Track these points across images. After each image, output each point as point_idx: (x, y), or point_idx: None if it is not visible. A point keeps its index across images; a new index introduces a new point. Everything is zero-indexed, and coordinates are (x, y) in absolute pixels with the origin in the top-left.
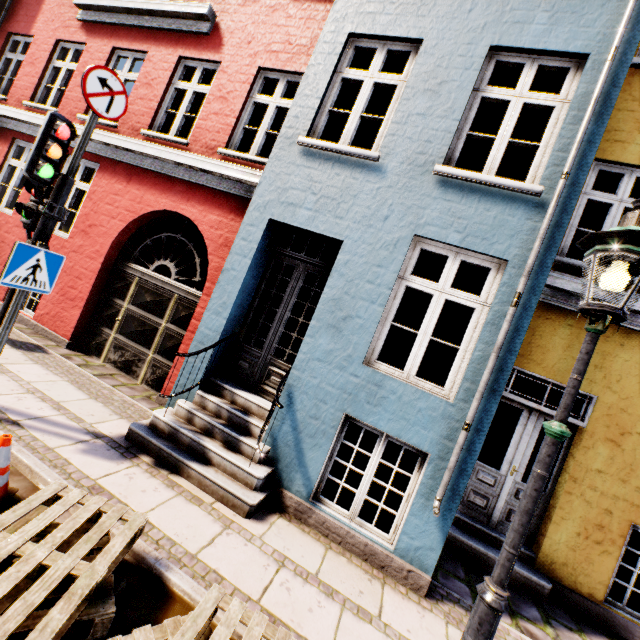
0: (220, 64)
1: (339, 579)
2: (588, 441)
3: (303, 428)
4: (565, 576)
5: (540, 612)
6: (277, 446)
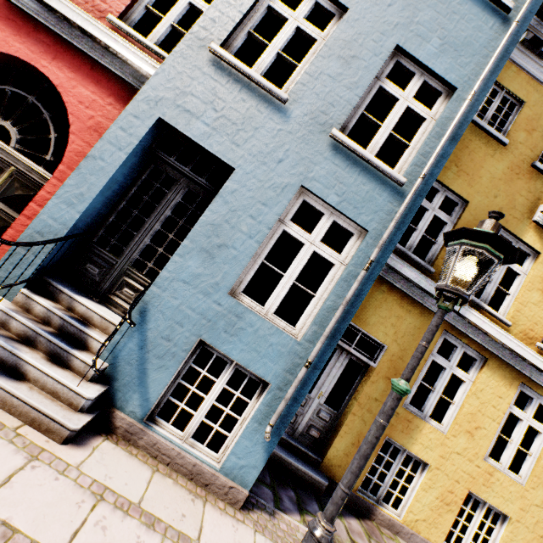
0: None
1: (163, 505)
2: (375, 377)
3: (152, 348)
4: (338, 474)
5: (318, 505)
6: (117, 364)
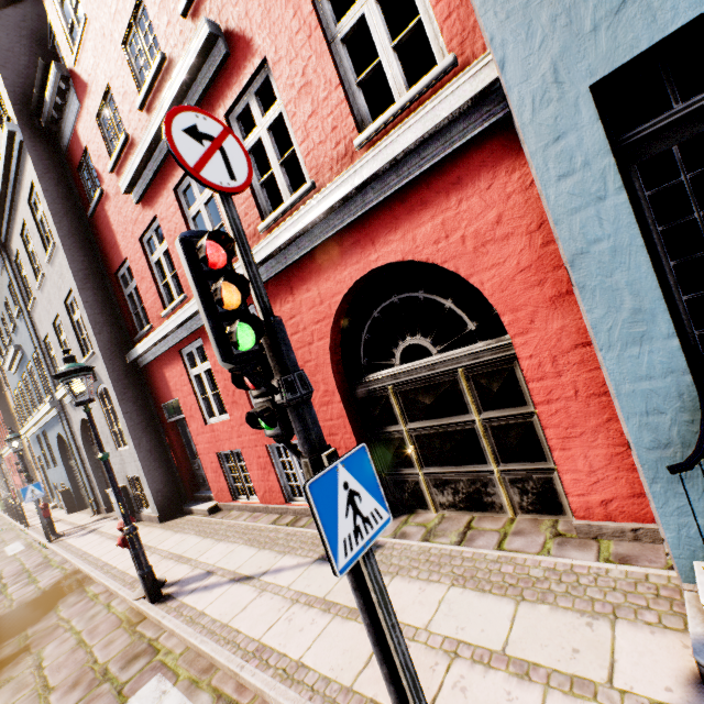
0: (265, 65)
1: None
2: None
3: None
4: None
5: None
6: None
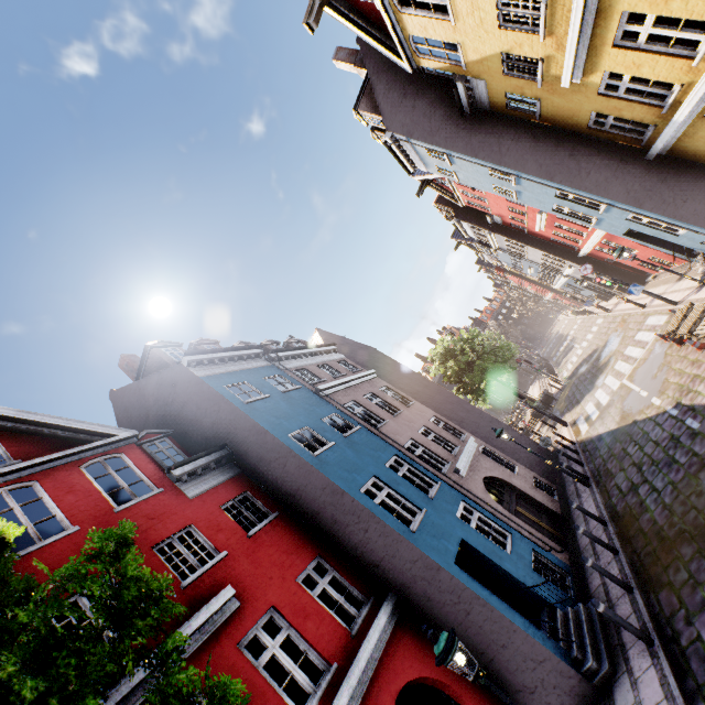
0: None
1: None
2: None
3: None
4: None
5: None
6: None
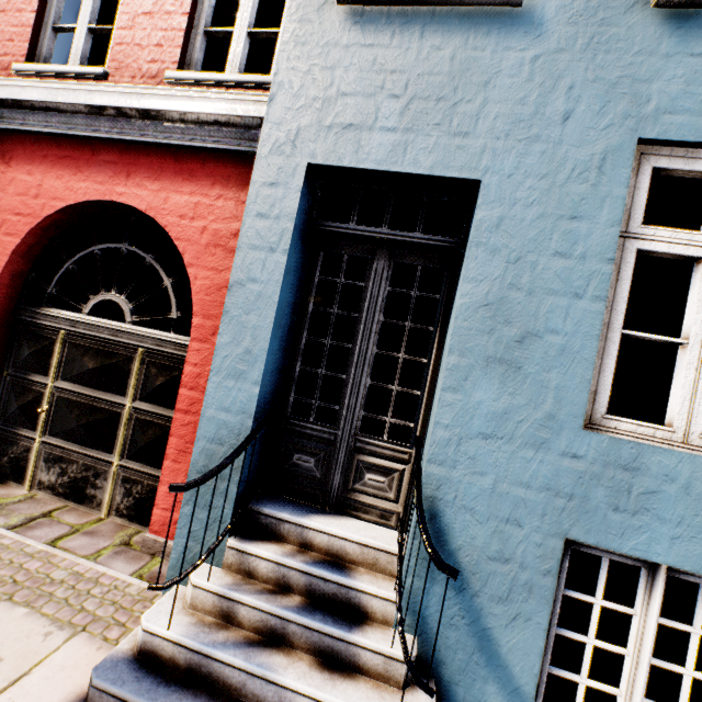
0: None
1: None
2: None
3: (479, 585)
4: None
5: None
6: (429, 632)
